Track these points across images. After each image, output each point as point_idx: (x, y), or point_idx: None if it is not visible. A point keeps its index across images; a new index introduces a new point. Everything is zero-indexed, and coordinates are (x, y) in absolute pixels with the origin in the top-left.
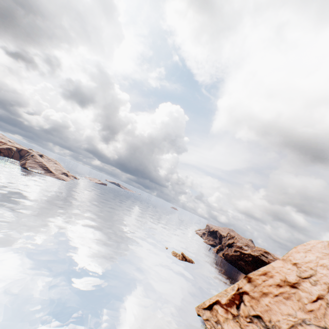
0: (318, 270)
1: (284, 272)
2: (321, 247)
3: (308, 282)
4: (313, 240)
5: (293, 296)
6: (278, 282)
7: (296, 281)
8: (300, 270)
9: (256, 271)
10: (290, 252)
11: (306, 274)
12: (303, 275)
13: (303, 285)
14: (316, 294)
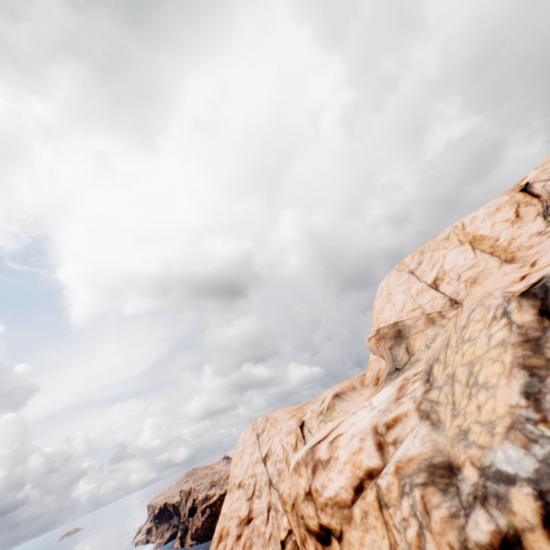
0: (257, 472)
1: (236, 509)
2: (250, 437)
3: (257, 498)
4: (242, 433)
5: (254, 536)
6: (237, 533)
7: (249, 509)
8: (246, 488)
9: (212, 545)
10: (231, 472)
11: (251, 488)
12: (250, 493)
13: (254, 507)
14: (266, 507)
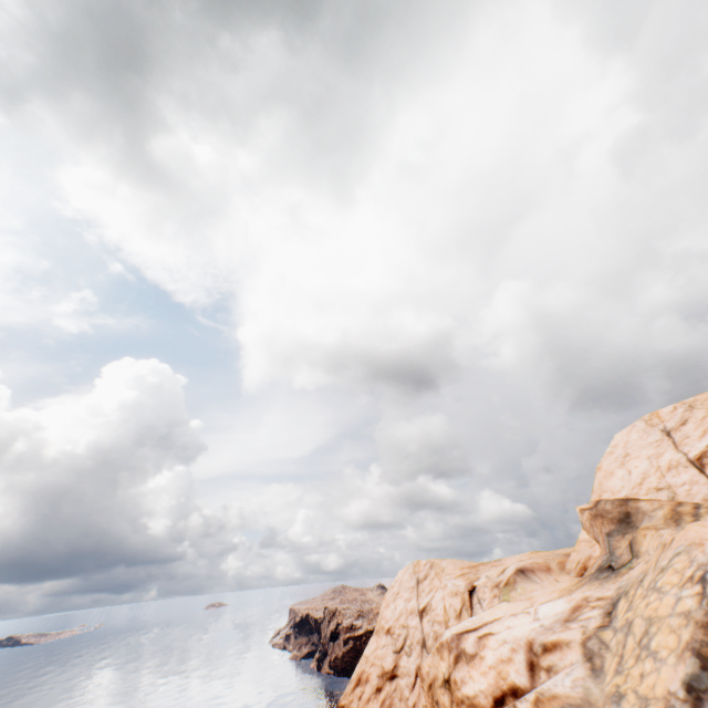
0: (410, 624)
1: (380, 657)
2: (408, 578)
3: (405, 655)
4: (400, 571)
5: (395, 697)
6: (377, 684)
7: (394, 663)
8: (395, 637)
9: (349, 685)
10: (381, 612)
11: (401, 640)
12: (399, 646)
13: (401, 664)
14: (414, 669)
